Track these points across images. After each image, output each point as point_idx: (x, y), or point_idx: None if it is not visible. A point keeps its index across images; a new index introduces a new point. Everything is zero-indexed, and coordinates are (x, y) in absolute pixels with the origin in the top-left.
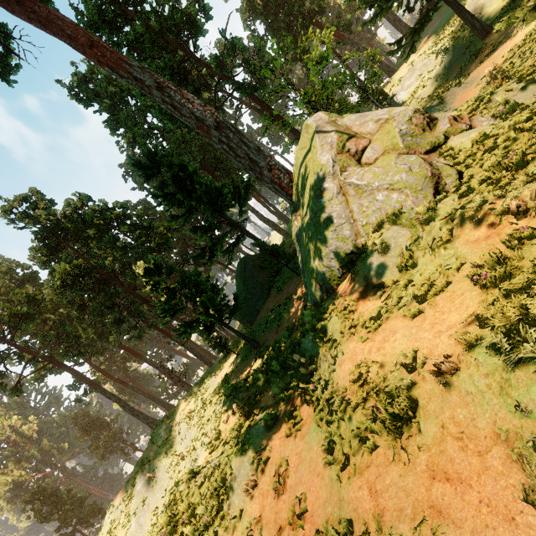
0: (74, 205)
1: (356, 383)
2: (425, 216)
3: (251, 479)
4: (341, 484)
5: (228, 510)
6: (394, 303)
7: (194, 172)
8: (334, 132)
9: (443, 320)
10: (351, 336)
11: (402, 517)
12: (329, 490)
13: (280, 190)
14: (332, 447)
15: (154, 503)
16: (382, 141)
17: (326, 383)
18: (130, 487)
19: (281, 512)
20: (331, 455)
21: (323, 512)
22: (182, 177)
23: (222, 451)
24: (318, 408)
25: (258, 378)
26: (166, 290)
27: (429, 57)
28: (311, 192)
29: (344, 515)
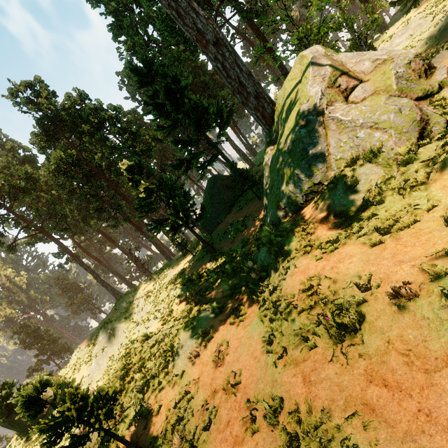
0: (73, 100)
1: (305, 292)
2: (405, 157)
3: (195, 350)
4: (276, 369)
5: (172, 369)
6: (355, 232)
7: (185, 87)
8: (329, 65)
9: (405, 252)
10: (305, 253)
11: (333, 406)
12: (264, 371)
13: (261, 118)
14: (272, 339)
15: (111, 352)
16: (374, 81)
17: (274, 288)
18: (94, 337)
19: (217, 379)
20: (270, 345)
21: (256, 386)
22: (173, 89)
23: (172, 325)
24: (264, 307)
25: (210, 275)
26: (145, 188)
27: (426, 17)
28: (293, 121)
29: (275, 393)
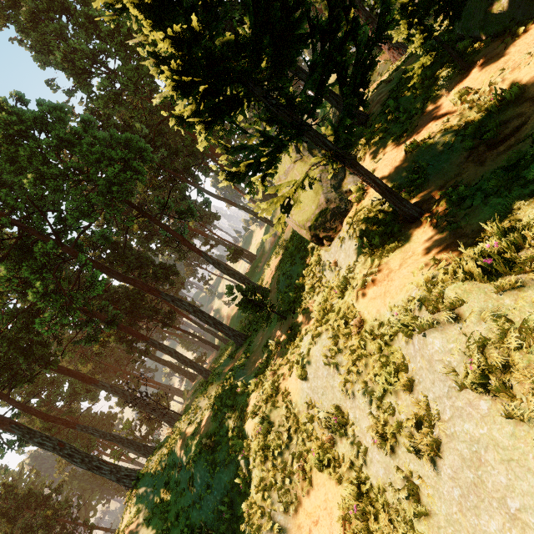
0: None
1: None
2: None
3: None
4: None
5: None
6: None
7: None
8: None
9: None
10: None
11: None
12: None
13: None
14: None
15: None
16: None
17: None
18: None
19: None
20: None
21: None
22: None
23: None
24: None
25: None
26: None
27: None
28: None
29: None
